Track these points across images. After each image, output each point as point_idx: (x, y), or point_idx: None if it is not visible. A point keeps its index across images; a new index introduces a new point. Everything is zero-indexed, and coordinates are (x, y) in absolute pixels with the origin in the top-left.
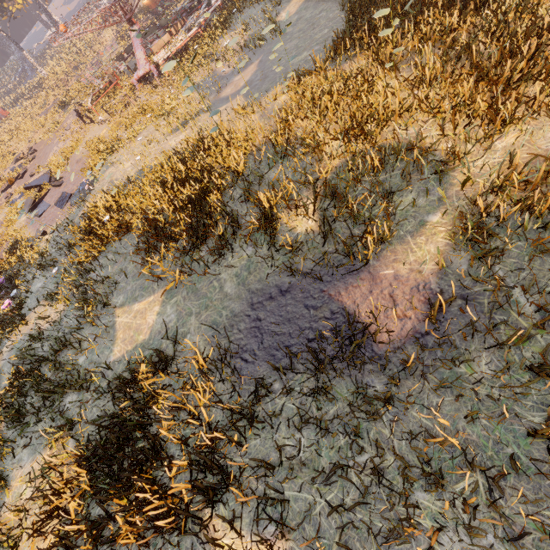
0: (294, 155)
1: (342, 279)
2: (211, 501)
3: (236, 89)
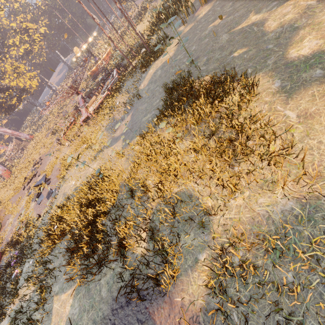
0: (134, 199)
1: (156, 299)
2: None
3: (121, 133)
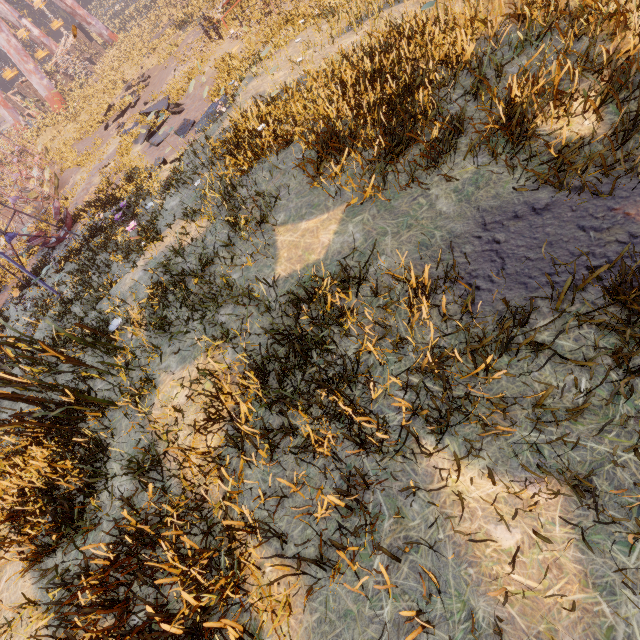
0: (572, 26)
1: None
2: (446, 427)
3: None
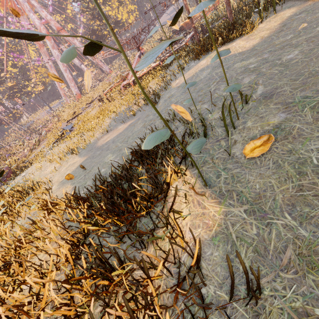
0: None
1: None
2: None
3: (100, 143)
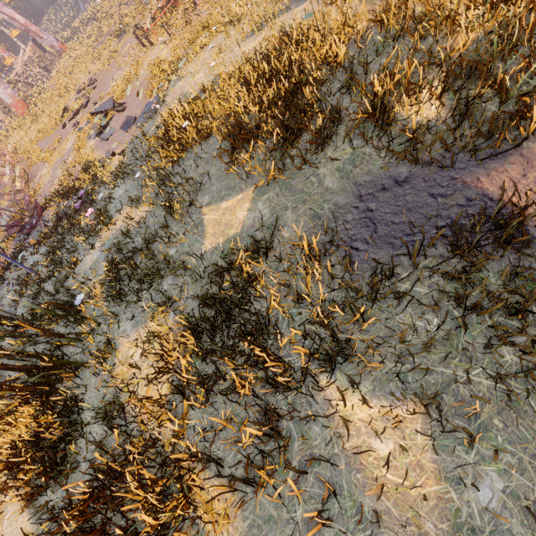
0: (417, 30)
1: (481, 165)
2: (334, 365)
3: None
